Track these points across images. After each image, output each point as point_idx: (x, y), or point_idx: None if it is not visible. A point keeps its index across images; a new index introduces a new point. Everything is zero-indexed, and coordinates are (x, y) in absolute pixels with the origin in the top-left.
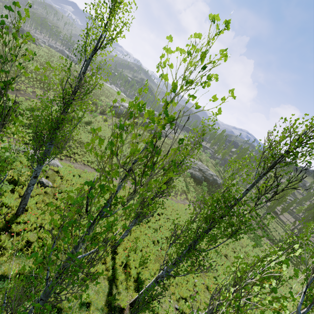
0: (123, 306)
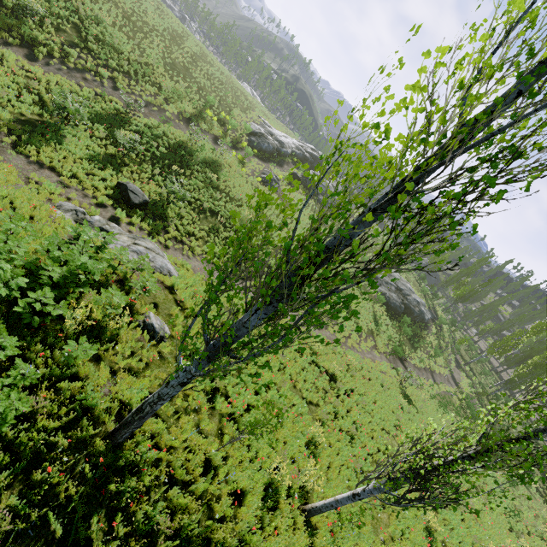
0: None
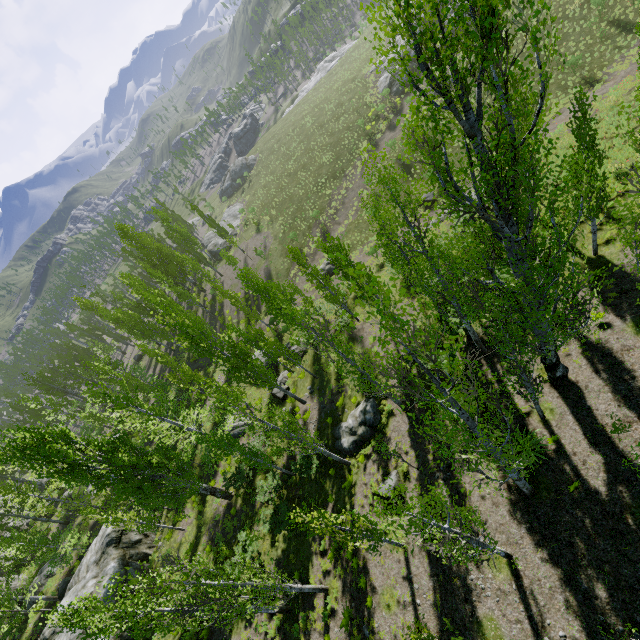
0: None
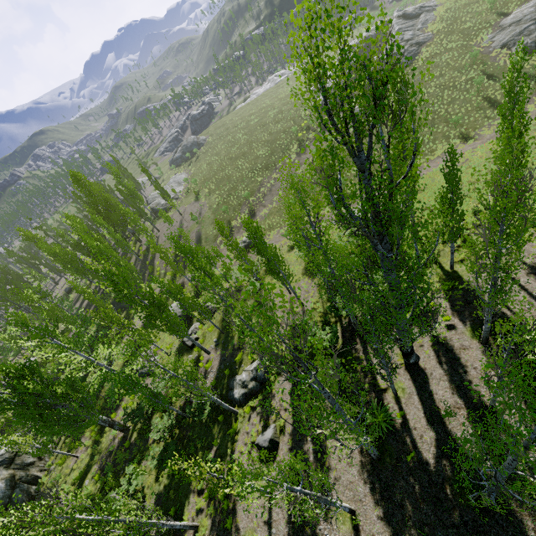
0: None
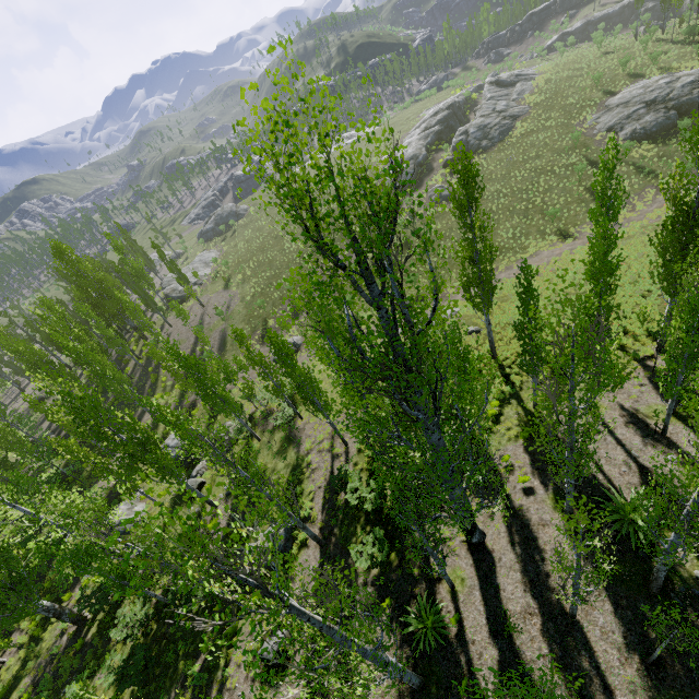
0: (650, 355)
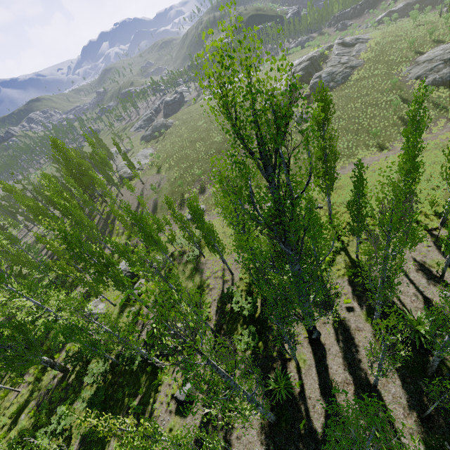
0: (435, 227)
